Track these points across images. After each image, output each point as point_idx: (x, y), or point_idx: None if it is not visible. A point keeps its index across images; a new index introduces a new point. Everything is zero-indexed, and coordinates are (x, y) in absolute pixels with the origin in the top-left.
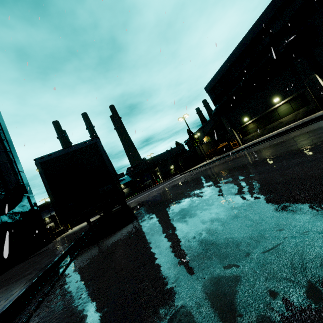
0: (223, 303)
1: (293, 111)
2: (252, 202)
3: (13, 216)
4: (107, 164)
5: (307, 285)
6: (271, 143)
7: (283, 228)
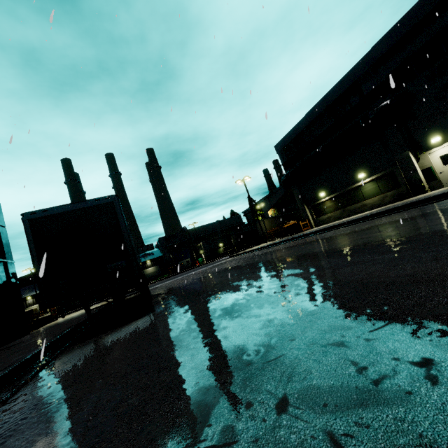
0: (200, 414)
1: (380, 192)
2: (285, 305)
3: None
4: (123, 232)
5: (281, 398)
6: (345, 231)
7: (295, 339)
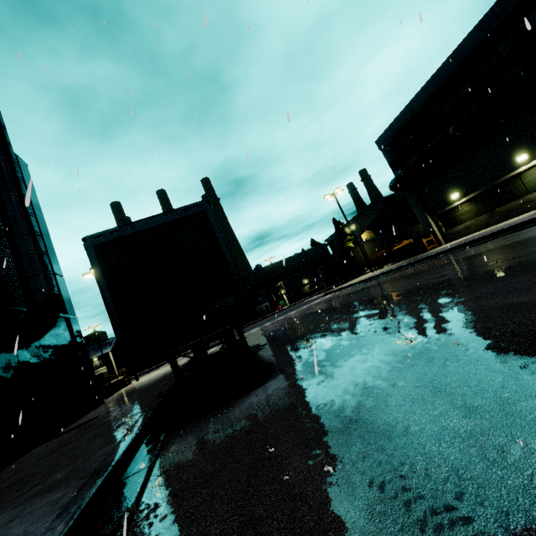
0: None
1: None
2: None
3: (41, 352)
4: (225, 254)
5: None
6: None
7: None
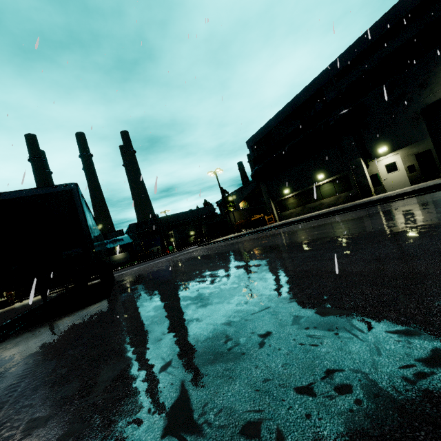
0: (108, 376)
1: (335, 193)
2: (213, 293)
3: None
4: (81, 220)
5: (168, 362)
6: (297, 227)
7: (203, 320)
